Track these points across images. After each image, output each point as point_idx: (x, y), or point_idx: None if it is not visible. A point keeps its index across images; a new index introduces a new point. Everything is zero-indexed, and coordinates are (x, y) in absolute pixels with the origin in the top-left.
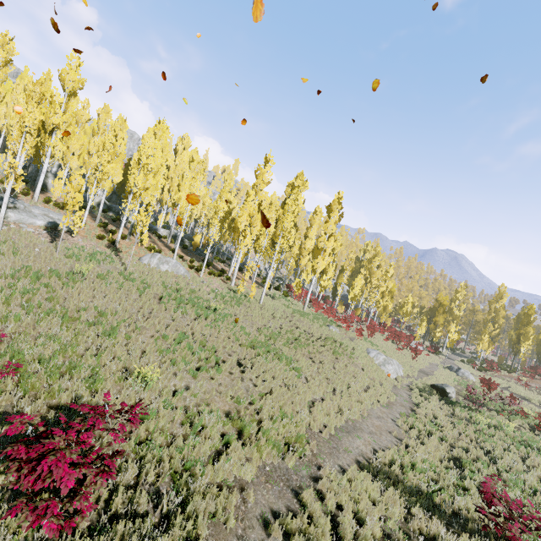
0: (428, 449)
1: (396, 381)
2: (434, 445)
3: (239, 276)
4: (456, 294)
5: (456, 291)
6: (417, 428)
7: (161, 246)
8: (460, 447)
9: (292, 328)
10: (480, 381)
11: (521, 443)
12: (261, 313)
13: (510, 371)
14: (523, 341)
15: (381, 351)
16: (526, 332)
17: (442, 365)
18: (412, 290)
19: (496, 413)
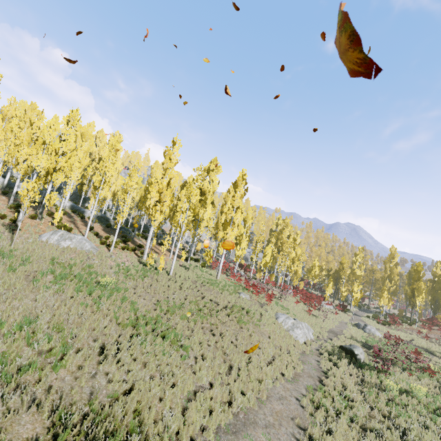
0: (336, 439)
1: (304, 346)
2: (342, 433)
3: (158, 250)
4: (356, 257)
5: (355, 254)
6: (324, 408)
7: (80, 225)
8: (373, 429)
9: (197, 298)
10: (385, 338)
11: (436, 412)
12: (168, 284)
13: (411, 323)
14: (417, 295)
15: (291, 314)
16: (418, 287)
17: (350, 323)
18: (320, 255)
19: (405, 373)
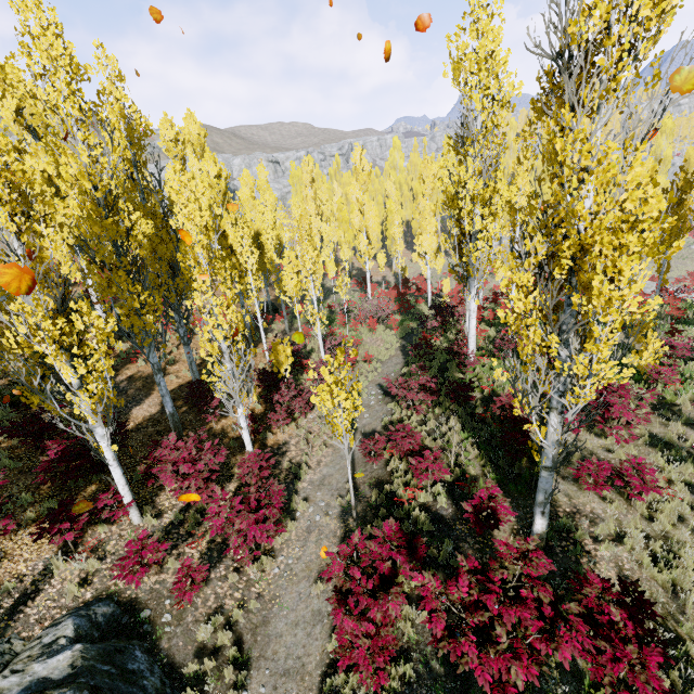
0: None
1: None
2: None
3: None
4: None
5: None
6: None
7: None
8: None
9: None
10: None
11: None
12: None
13: None
14: None
15: None
16: None
17: None
18: None
19: None
